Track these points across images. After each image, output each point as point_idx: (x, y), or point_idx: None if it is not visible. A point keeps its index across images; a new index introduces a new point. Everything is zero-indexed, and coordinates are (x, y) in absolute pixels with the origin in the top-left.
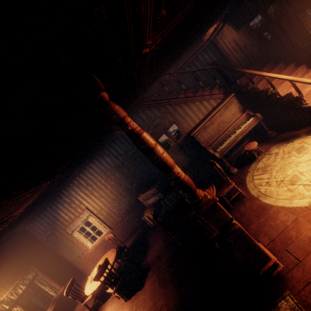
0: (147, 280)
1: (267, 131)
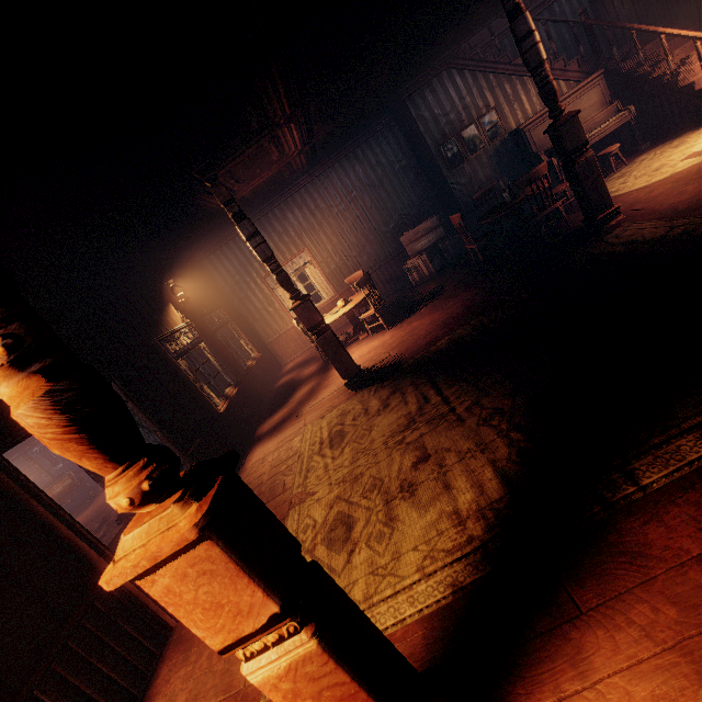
0: (422, 308)
1: (638, 140)
